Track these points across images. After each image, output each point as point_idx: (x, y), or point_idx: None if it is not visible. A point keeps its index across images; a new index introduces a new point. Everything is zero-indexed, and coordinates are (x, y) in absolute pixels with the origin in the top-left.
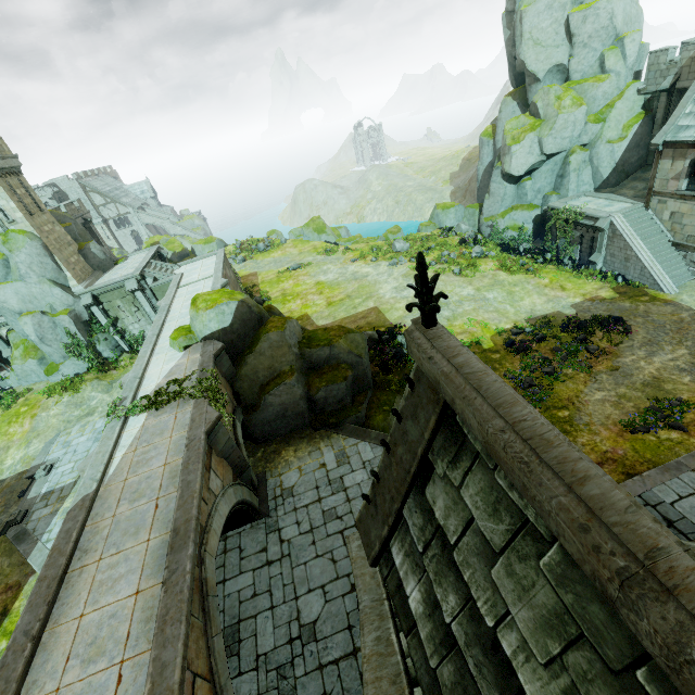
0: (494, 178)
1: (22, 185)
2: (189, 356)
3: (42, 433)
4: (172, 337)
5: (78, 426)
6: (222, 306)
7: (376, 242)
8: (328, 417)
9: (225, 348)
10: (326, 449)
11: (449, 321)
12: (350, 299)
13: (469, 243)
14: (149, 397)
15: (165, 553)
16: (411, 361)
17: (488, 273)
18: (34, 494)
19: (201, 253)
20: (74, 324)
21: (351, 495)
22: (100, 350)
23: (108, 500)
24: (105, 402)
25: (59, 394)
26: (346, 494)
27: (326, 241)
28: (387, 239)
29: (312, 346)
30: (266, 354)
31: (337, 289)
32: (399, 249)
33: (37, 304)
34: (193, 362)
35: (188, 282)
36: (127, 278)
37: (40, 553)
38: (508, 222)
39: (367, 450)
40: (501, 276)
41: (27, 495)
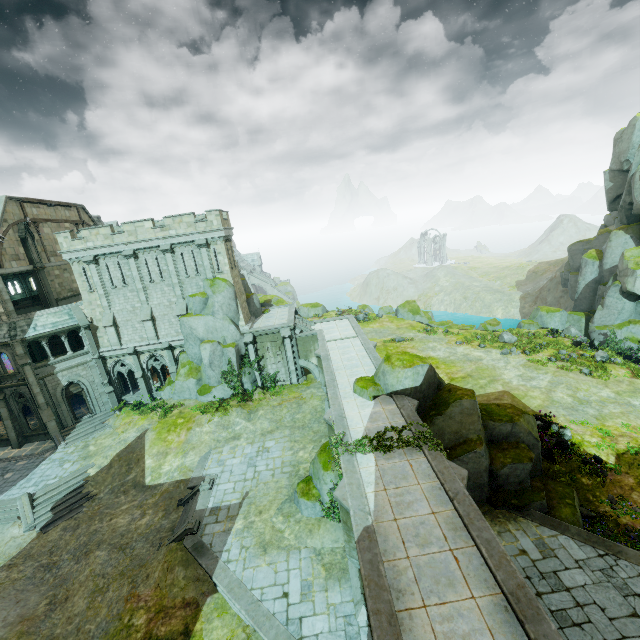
0: (611, 293)
1: (231, 248)
2: (383, 406)
3: (197, 447)
4: (359, 385)
5: (228, 447)
6: (418, 367)
7: (475, 330)
8: (508, 497)
9: (418, 405)
10: (518, 532)
11: (598, 420)
12: (472, 378)
13: (584, 347)
14: (370, 439)
15: (508, 619)
16: (576, 454)
17: (622, 378)
18: (202, 506)
19: (305, 314)
20: (235, 356)
21: (579, 599)
22: (244, 381)
23: (388, 537)
24: (249, 429)
25: (212, 414)
26: (572, 596)
27: (419, 321)
28: (486, 329)
29: (495, 420)
30: (455, 419)
31: (453, 366)
32: (506, 340)
33: (215, 335)
34: (392, 412)
35: (333, 338)
36: (283, 326)
37: (224, 573)
38: (626, 333)
39: (573, 546)
40: (639, 384)
41: (195, 506)
